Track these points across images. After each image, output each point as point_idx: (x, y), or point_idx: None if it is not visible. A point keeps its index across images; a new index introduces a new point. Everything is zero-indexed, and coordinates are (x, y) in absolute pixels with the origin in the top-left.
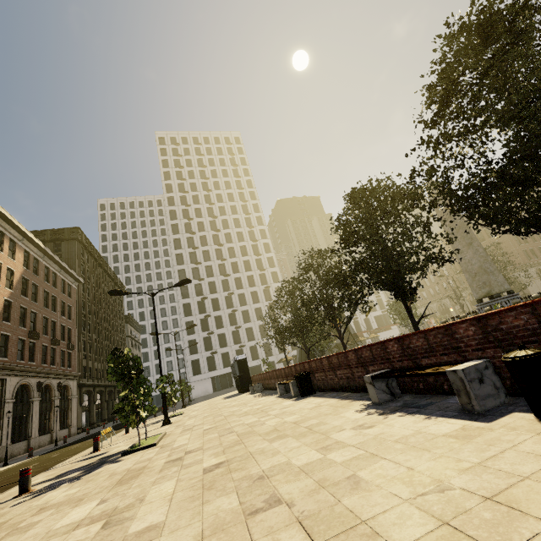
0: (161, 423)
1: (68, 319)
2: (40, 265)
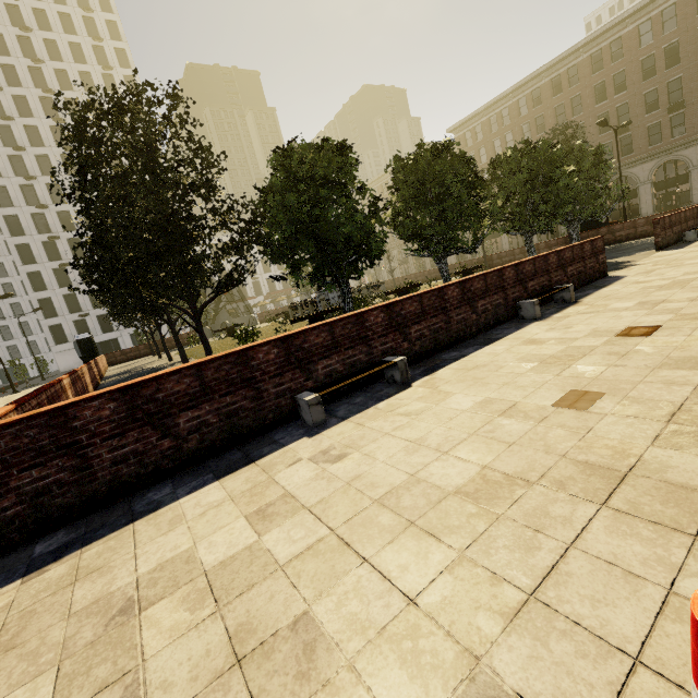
0: None
1: None
2: None
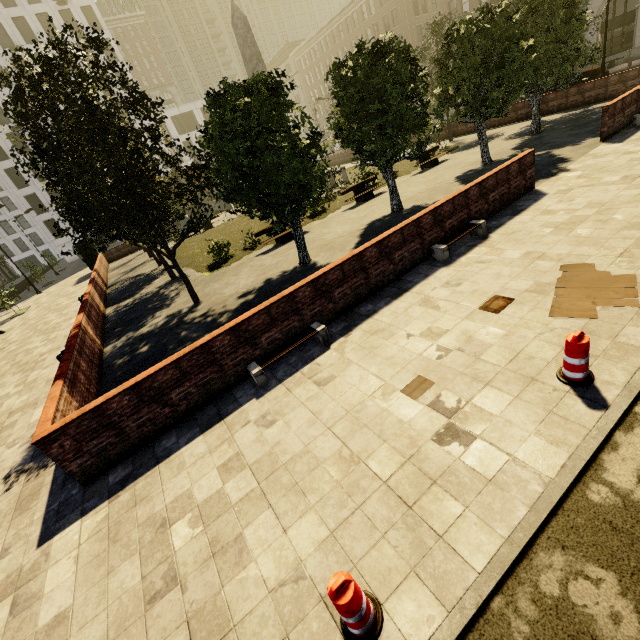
0: None
1: None
2: None
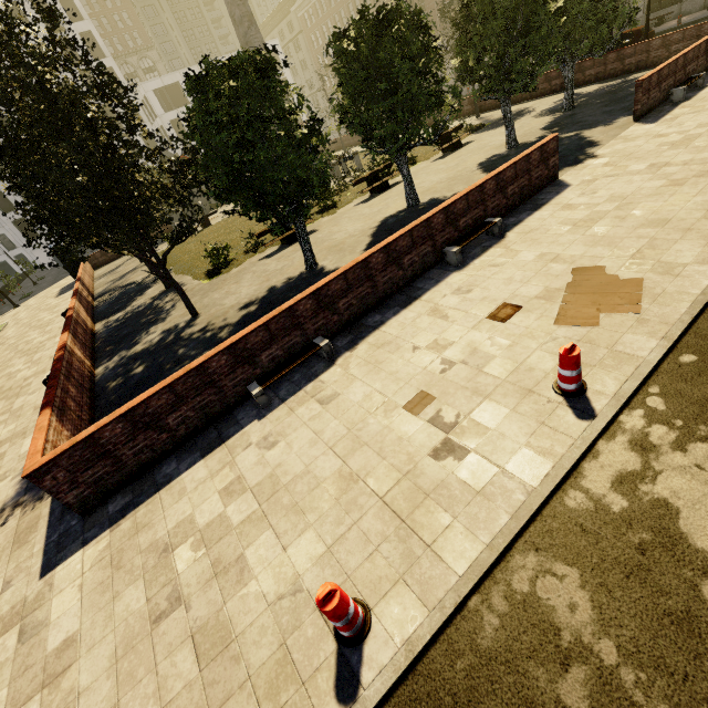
0: None
1: None
2: None
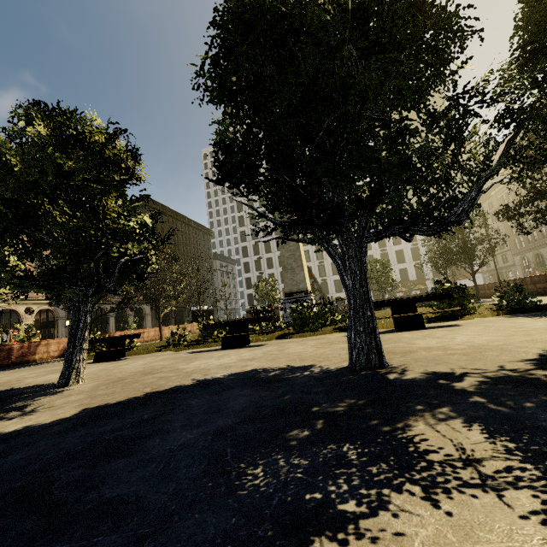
0: None
1: None
2: None
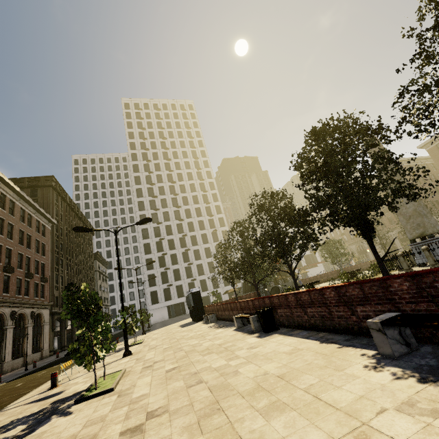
0: (122, 353)
1: (42, 255)
2: (15, 207)
